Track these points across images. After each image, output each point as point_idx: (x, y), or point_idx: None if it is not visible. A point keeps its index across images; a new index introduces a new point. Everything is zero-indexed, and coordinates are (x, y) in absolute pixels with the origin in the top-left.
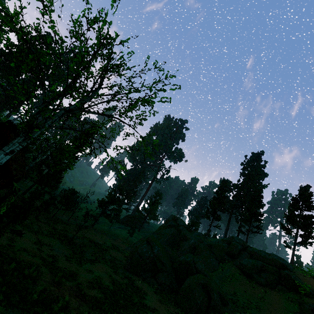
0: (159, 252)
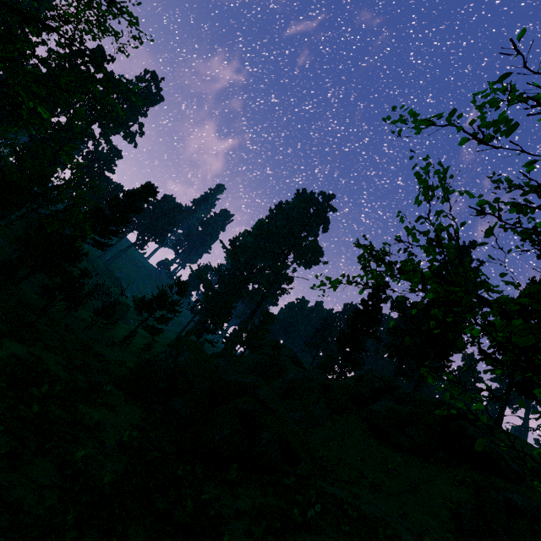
0: (188, 361)
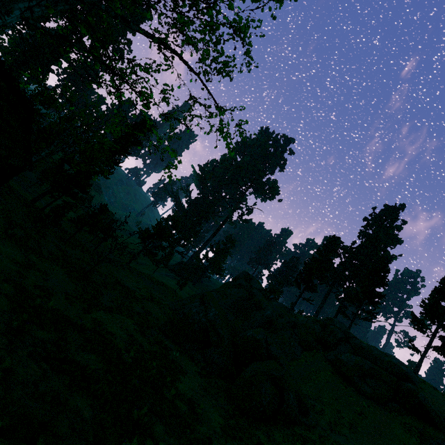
0: (215, 317)
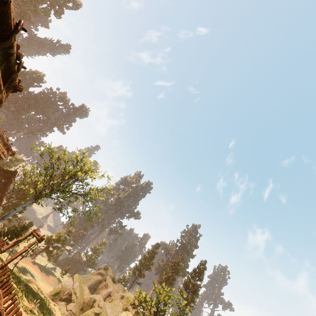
0: (77, 287)
